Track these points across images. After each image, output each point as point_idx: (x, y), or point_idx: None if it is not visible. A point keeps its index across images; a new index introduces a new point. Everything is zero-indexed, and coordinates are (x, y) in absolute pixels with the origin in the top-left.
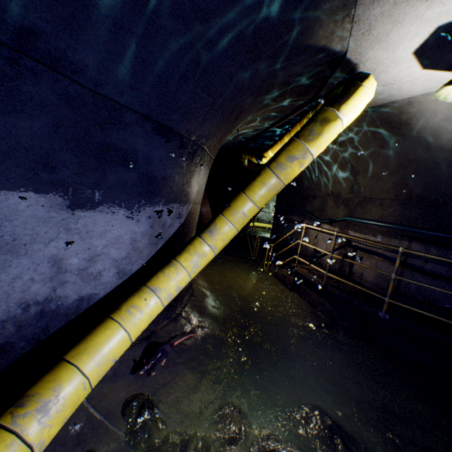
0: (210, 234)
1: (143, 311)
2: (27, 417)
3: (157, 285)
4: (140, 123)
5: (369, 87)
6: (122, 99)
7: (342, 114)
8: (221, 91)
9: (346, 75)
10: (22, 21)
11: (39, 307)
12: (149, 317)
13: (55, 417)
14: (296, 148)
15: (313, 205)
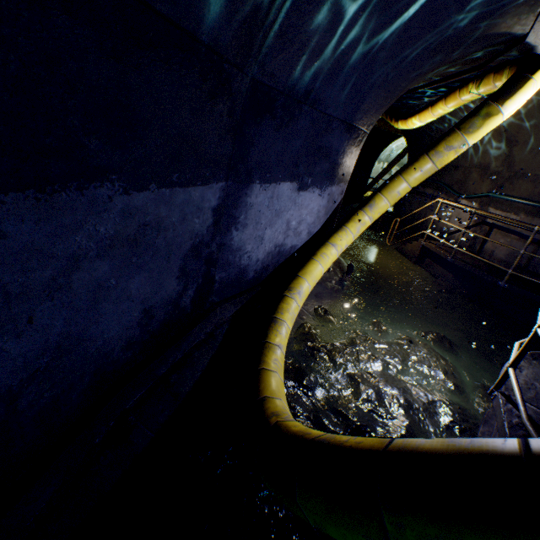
0: (370, 208)
1: (328, 257)
2: (295, 295)
3: (335, 242)
4: (339, 127)
5: (538, 79)
6: (335, 113)
7: (504, 109)
8: (396, 86)
9: (522, 53)
10: (311, 87)
11: (279, 248)
12: (331, 262)
13: (303, 299)
14: (455, 139)
15: (454, 177)
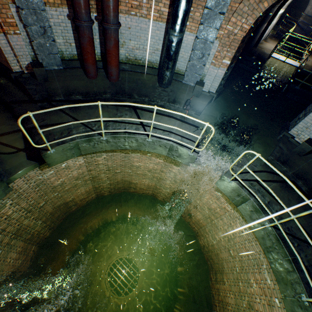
0: None
1: None
2: None
3: None
4: None
5: None
6: None
7: None
8: None
9: None
10: None
11: None
12: None
13: None
14: None
15: None
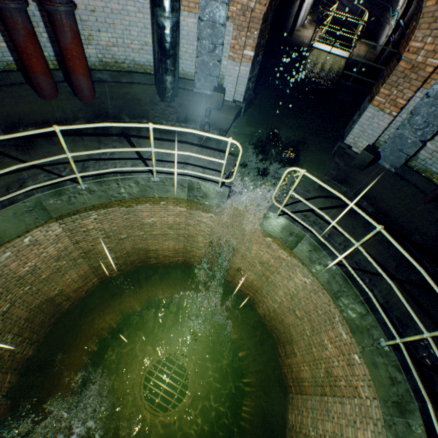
0: None
1: None
2: None
3: None
4: None
5: None
6: None
7: None
8: None
9: None
10: None
11: None
12: None
13: None
14: None
15: None
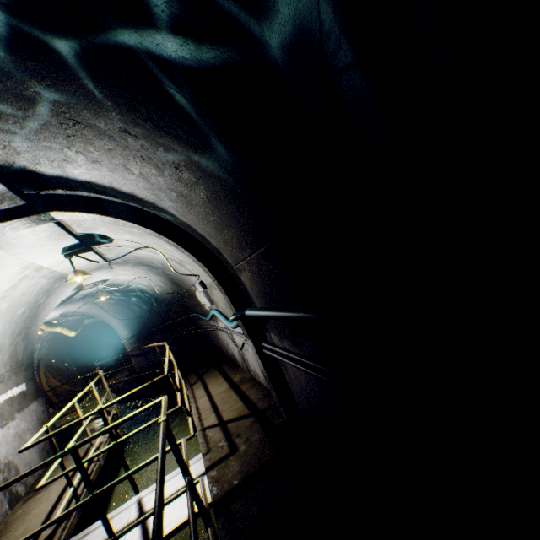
0: None
1: None
2: None
3: None
4: None
5: None
6: None
7: None
8: None
9: None
10: None
11: None
12: None
13: None
14: None
15: None
